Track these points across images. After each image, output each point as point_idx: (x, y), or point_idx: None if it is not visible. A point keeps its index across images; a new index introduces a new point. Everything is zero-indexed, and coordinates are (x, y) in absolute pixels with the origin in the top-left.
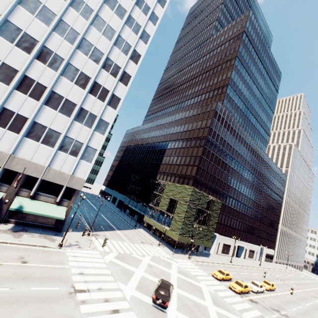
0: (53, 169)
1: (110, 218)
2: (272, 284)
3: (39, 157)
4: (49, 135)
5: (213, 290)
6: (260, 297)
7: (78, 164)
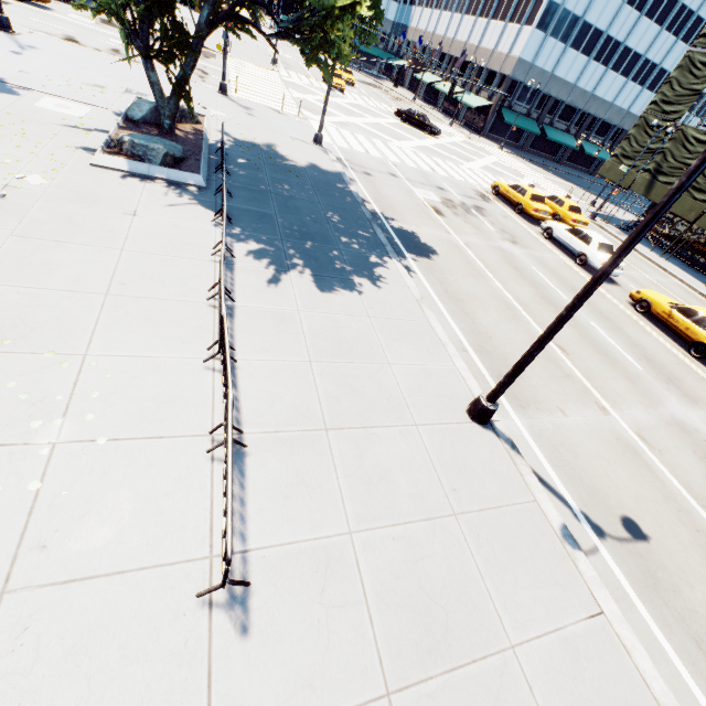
0: (497, 52)
1: (636, 209)
2: (690, 312)
3: (492, 41)
4: (507, 6)
5: (470, 169)
6: (526, 229)
7: (519, 35)
